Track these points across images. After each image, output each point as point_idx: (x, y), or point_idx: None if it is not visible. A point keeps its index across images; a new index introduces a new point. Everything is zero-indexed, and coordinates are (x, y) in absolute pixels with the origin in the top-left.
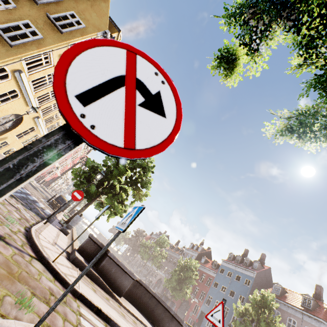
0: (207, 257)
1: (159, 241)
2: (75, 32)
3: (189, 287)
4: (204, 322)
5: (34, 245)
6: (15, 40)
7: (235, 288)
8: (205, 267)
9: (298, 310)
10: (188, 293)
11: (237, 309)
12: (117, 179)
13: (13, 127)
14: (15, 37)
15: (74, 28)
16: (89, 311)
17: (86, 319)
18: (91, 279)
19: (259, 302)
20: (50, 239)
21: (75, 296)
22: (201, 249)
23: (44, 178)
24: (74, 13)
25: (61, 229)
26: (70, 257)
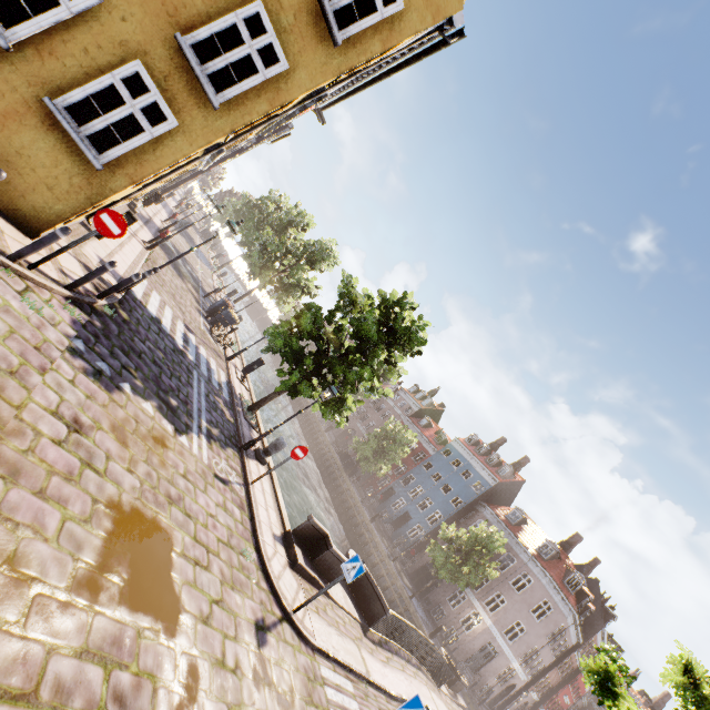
0: (433, 417)
1: None
2: (371, 36)
3: (388, 464)
4: (390, 501)
5: (275, 591)
6: (224, 83)
7: (454, 485)
8: (422, 435)
9: (528, 553)
10: (384, 470)
11: (446, 533)
12: (352, 382)
13: None
14: (223, 69)
15: (372, 22)
16: (324, 661)
17: (327, 683)
18: (310, 582)
19: (480, 539)
20: (270, 536)
21: (313, 648)
22: (429, 404)
23: None
24: None
25: (258, 457)
26: (288, 553)
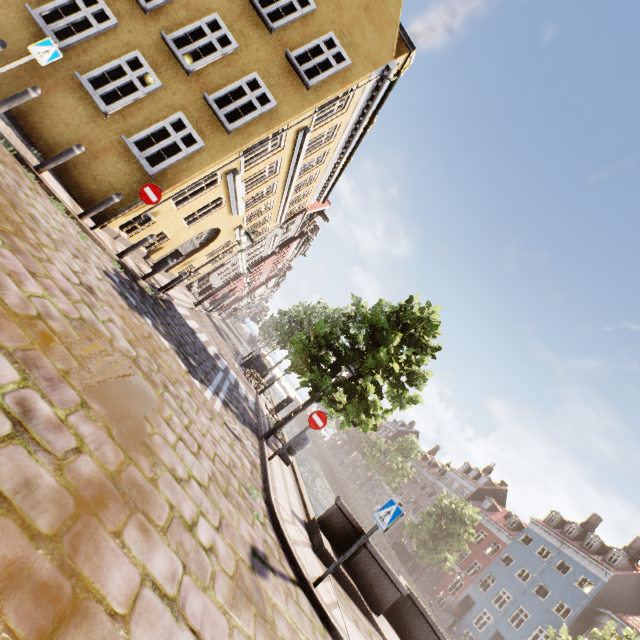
0: (496, 499)
1: (401, 445)
2: (332, 81)
3: (453, 551)
4: (469, 615)
5: (288, 548)
6: (235, 119)
7: (551, 585)
8: (488, 519)
9: None
10: (450, 560)
11: None
12: (371, 372)
13: (204, 245)
14: (234, 112)
15: (331, 73)
16: None
17: None
18: (344, 588)
19: None
20: (287, 507)
21: None
22: (486, 481)
23: (225, 302)
24: (332, 36)
25: (280, 454)
26: (312, 540)
